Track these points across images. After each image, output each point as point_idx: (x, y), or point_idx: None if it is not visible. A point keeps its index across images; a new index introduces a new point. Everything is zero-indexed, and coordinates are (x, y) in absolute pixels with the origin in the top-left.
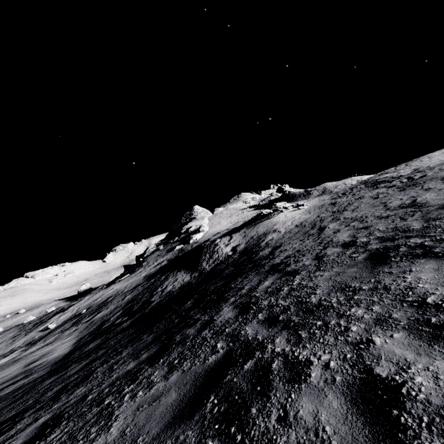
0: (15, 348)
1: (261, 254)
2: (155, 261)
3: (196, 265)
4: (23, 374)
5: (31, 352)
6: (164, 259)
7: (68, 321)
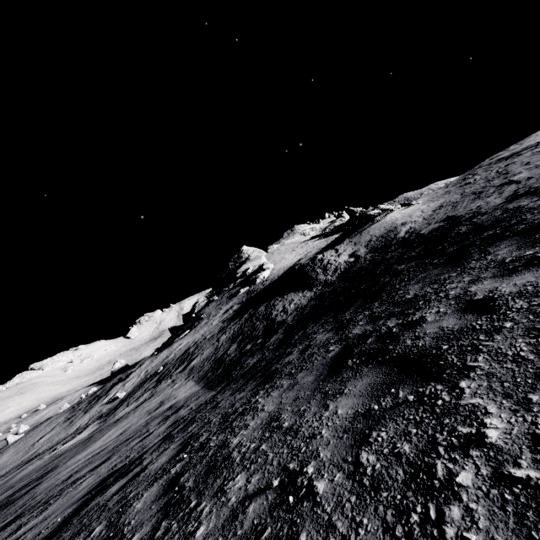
0: (82, 426)
1: (429, 229)
2: (219, 310)
3: (308, 282)
4: (169, 411)
5: (128, 411)
6: (231, 304)
7: (143, 384)
